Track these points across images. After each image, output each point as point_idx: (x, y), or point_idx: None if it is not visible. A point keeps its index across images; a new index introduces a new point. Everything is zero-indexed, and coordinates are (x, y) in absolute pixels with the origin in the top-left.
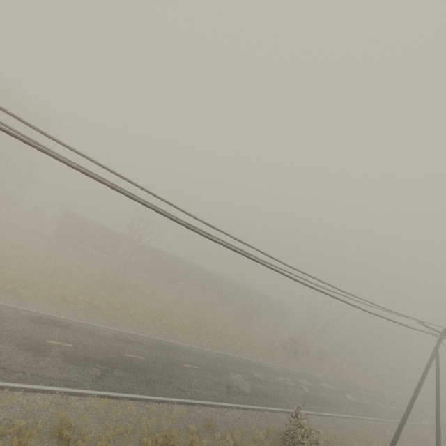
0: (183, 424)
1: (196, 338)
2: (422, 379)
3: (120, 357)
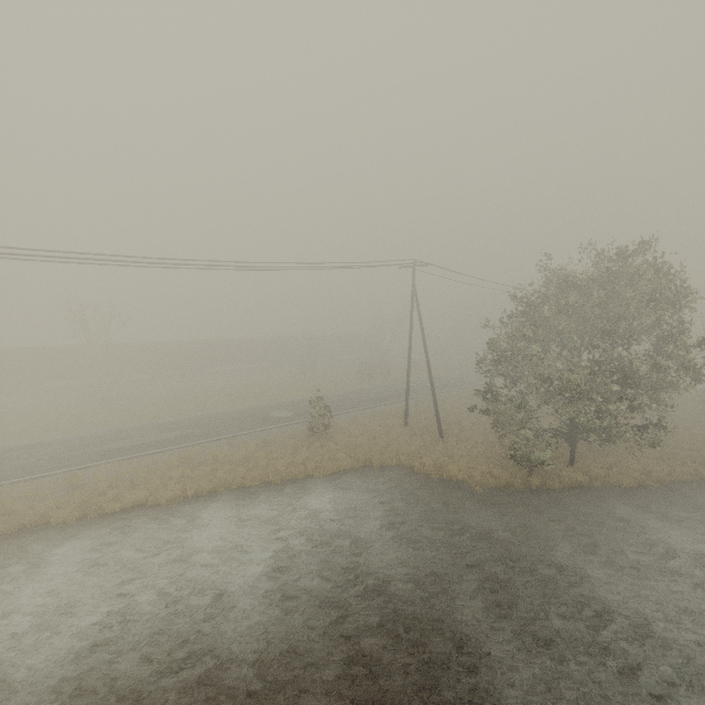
0: (206, 451)
1: (233, 405)
2: (411, 316)
3: (126, 440)
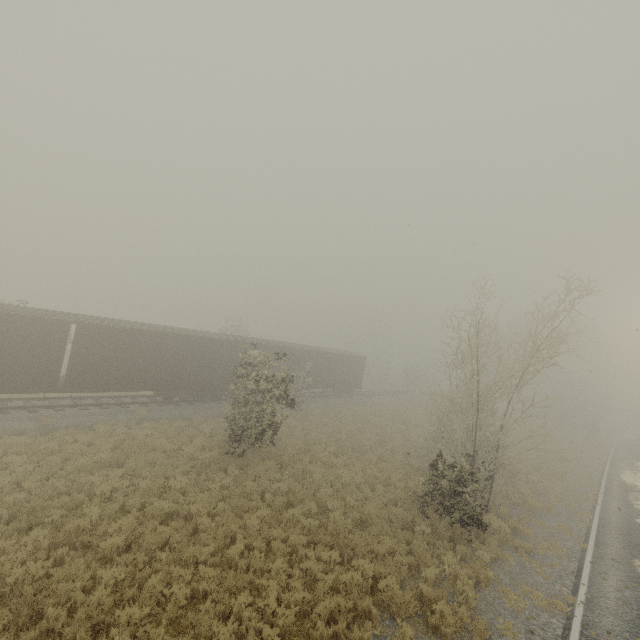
0: None
1: None
2: None
3: None
